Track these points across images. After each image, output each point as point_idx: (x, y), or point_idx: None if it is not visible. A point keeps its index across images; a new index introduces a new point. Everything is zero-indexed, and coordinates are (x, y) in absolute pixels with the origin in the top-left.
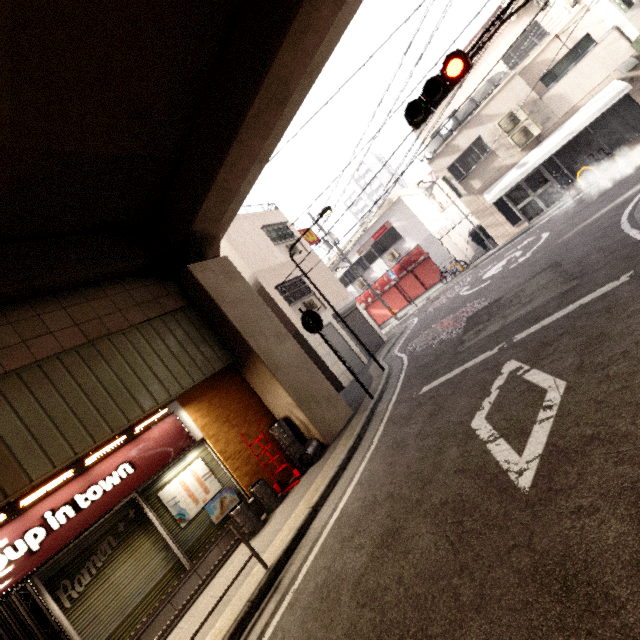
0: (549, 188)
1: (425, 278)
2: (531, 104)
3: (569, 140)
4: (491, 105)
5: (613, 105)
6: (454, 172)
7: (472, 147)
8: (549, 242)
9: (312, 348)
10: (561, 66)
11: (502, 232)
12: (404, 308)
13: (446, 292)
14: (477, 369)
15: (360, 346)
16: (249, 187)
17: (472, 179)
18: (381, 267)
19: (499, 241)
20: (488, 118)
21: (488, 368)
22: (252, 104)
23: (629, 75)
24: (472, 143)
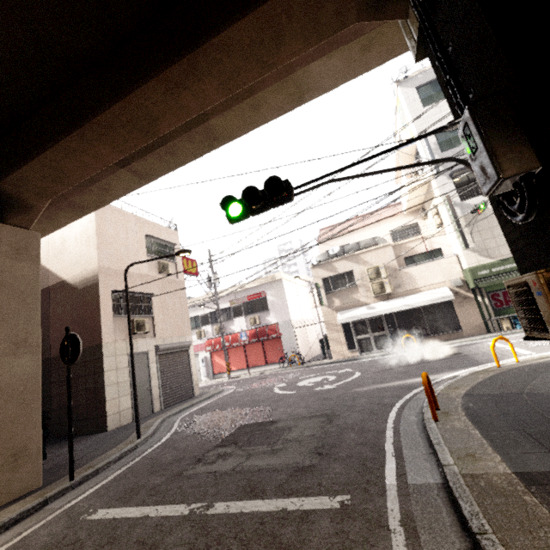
0: (383, 335)
1: (270, 353)
2: (392, 270)
3: (407, 309)
4: (368, 254)
5: (441, 302)
6: (326, 284)
7: (345, 274)
8: (352, 384)
9: (103, 370)
10: (419, 258)
11: (339, 350)
12: (241, 370)
13: (274, 376)
14: (145, 532)
15: (163, 390)
16: (123, 192)
17: (335, 297)
18: (242, 324)
19: (334, 356)
20: (363, 262)
21: (147, 544)
22: (104, 111)
23: (456, 289)
24: (346, 272)
